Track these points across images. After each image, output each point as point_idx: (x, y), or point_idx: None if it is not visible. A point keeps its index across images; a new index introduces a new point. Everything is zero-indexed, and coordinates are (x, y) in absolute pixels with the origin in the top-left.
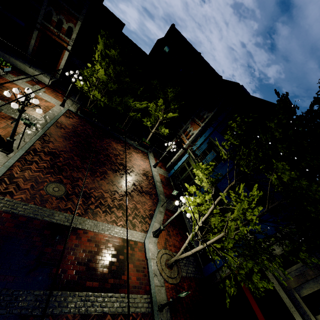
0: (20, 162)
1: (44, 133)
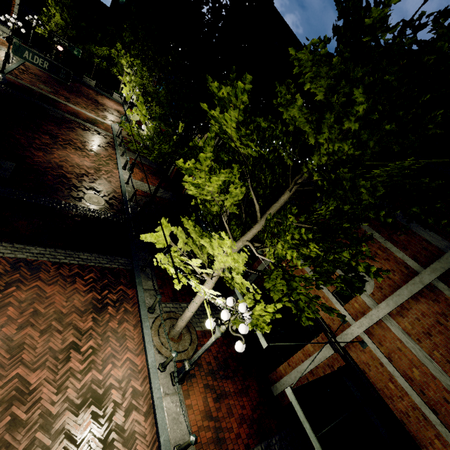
0: (17, 71)
1: (23, 63)
